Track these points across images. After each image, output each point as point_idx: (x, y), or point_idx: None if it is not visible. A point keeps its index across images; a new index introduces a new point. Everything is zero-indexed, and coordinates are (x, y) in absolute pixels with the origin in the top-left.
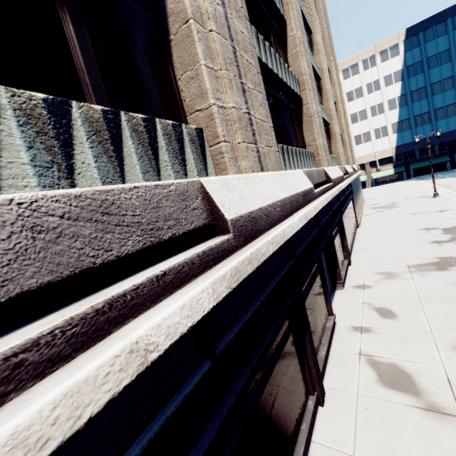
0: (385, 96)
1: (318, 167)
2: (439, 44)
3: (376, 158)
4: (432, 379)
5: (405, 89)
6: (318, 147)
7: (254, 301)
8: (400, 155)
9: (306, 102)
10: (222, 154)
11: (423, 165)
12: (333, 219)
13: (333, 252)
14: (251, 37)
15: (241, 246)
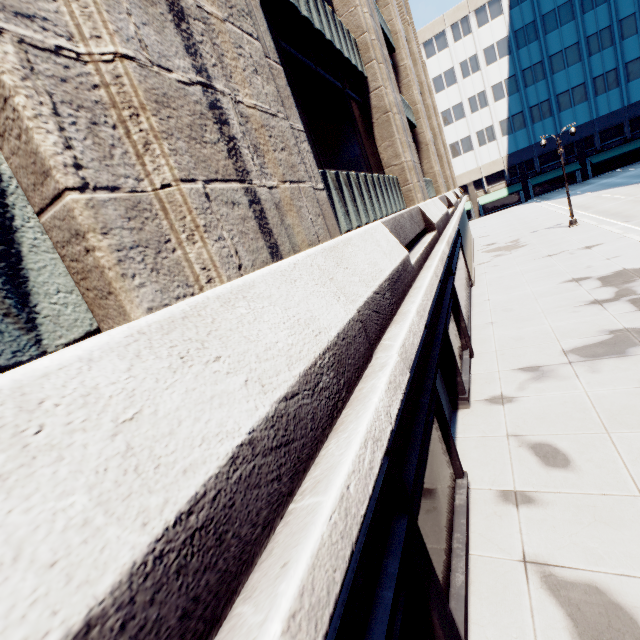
0: (487, 80)
1: (409, 204)
2: None
3: (482, 175)
4: None
5: (515, 67)
6: (405, 168)
7: None
8: (515, 167)
9: (374, 84)
10: (82, 237)
11: (546, 179)
12: (442, 293)
13: (448, 350)
14: None
15: None
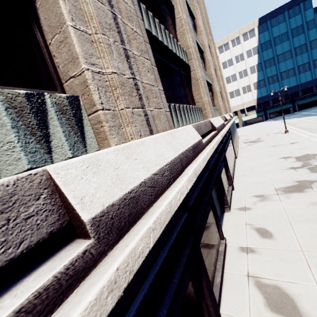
0: (247, 64)
1: (205, 118)
2: (280, 28)
3: (244, 107)
4: (311, 301)
5: (260, 59)
6: (204, 103)
7: (140, 289)
8: (260, 104)
9: (193, 68)
10: (101, 123)
11: (275, 110)
12: (219, 158)
13: (220, 184)
14: (138, 10)
15: (110, 246)
